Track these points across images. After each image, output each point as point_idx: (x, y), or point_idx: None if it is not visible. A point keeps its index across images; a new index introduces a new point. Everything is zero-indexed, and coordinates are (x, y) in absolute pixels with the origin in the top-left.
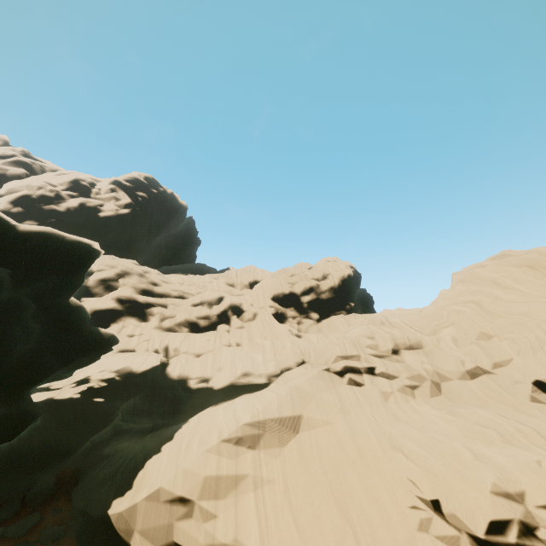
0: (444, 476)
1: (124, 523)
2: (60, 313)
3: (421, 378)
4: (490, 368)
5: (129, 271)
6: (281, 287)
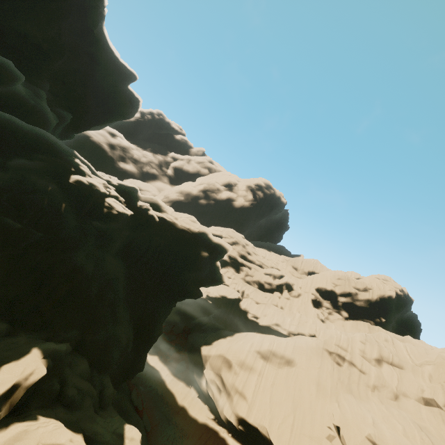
0: (348, 419)
1: (205, 355)
2: (213, 265)
3: (384, 383)
4: (441, 405)
5: (238, 242)
6: (326, 284)
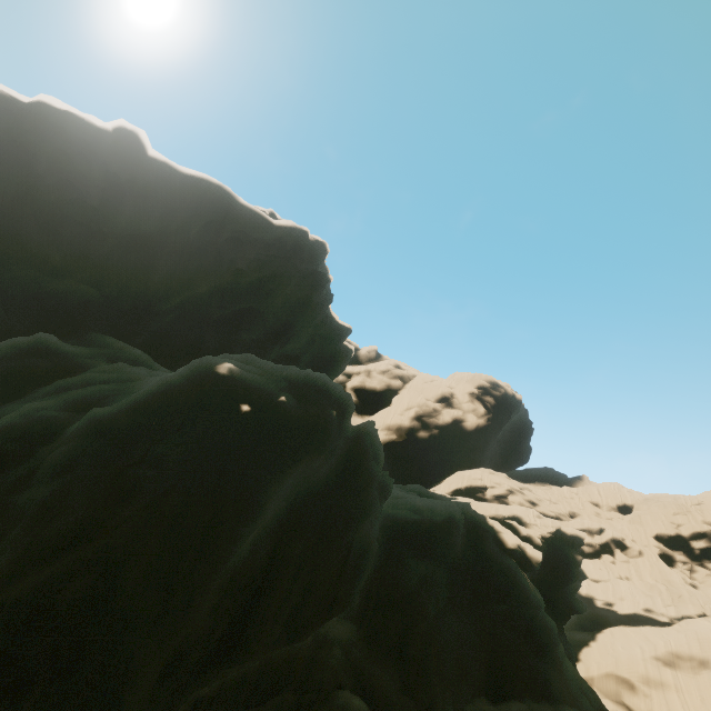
0: None
1: (584, 678)
2: None
3: None
4: None
5: (513, 490)
6: (664, 526)
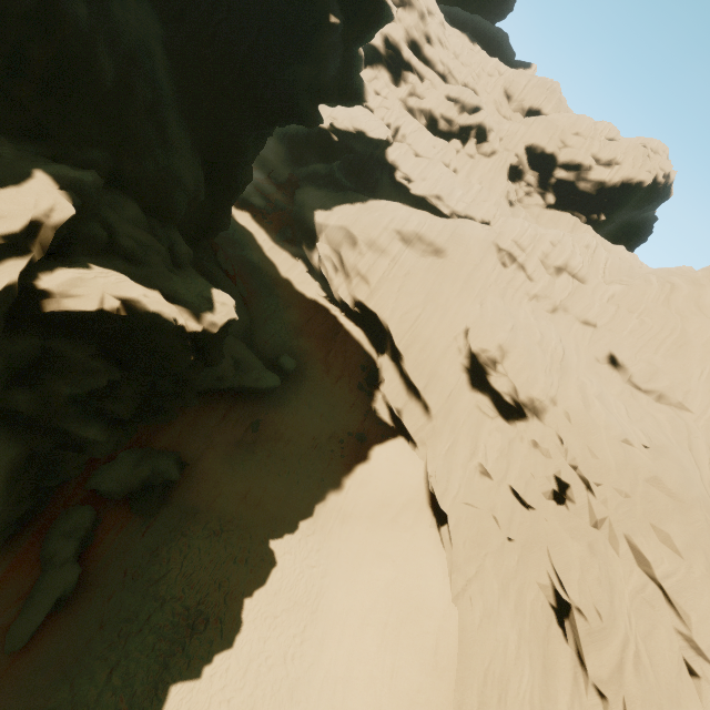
0: (485, 321)
1: (320, 224)
2: (350, 57)
3: (550, 294)
4: (601, 325)
5: (413, 2)
6: (549, 140)
